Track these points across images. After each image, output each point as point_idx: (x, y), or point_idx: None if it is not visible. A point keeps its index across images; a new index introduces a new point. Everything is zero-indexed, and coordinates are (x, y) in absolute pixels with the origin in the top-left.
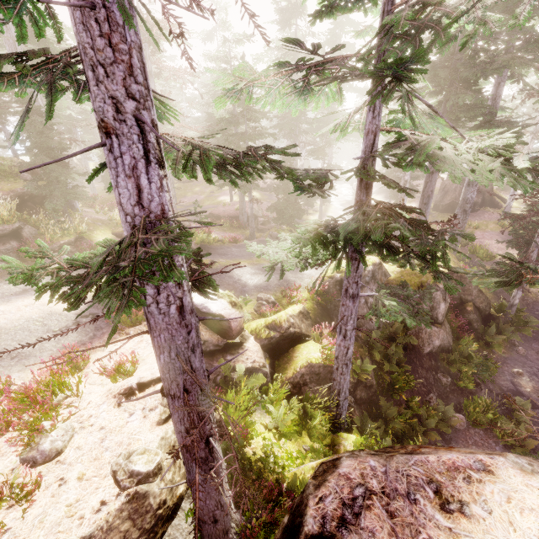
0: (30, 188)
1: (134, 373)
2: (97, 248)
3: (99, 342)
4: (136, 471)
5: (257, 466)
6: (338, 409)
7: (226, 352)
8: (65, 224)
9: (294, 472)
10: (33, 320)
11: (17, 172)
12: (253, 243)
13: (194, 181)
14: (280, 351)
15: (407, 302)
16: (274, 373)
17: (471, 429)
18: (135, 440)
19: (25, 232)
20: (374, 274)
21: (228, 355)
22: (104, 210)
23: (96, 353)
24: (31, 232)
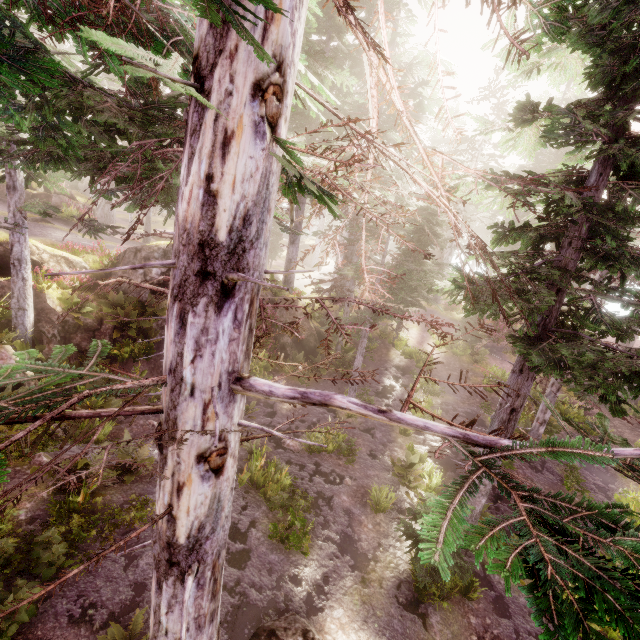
0: None
1: None
2: None
3: None
4: None
5: None
6: (13, 320)
7: None
8: None
9: None
10: None
11: None
12: None
13: None
14: (8, 271)
15: (88, 226)
16: None
17: None
18: None
19: None
20: (167, 254)
21: None
22: None
23: None
24: None
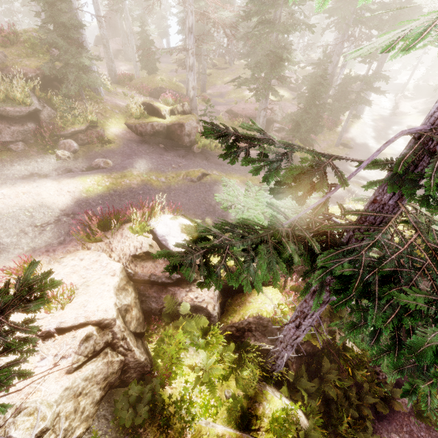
0: (45, 69)
1: (69, 303)
2: (106, 138)
3: (62, 251)
4: (13, 437)
5: (167, 412)
6: (274, 366)
7: (177, 285)
8: (77, 111)
9: (201, 426)
10: (25, 209)
11: (47, 47)
12: (232, 182)
13: (227, 68)
14: (235, 291)
15: None
16: (223, 312)
17: (412, 416)
18: (35, 389)
19: (43, 115)
20: None
21: (179, 289)
22: (131, 94)
23: (53, 264)
24: (50, 114)
